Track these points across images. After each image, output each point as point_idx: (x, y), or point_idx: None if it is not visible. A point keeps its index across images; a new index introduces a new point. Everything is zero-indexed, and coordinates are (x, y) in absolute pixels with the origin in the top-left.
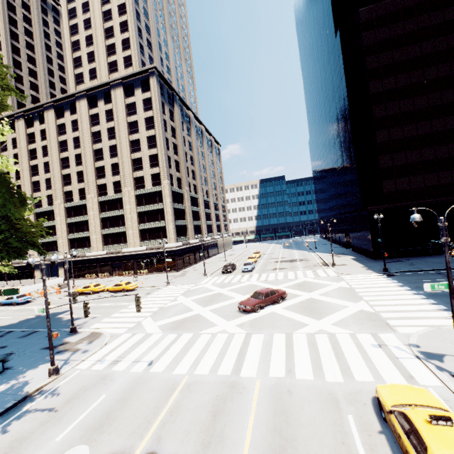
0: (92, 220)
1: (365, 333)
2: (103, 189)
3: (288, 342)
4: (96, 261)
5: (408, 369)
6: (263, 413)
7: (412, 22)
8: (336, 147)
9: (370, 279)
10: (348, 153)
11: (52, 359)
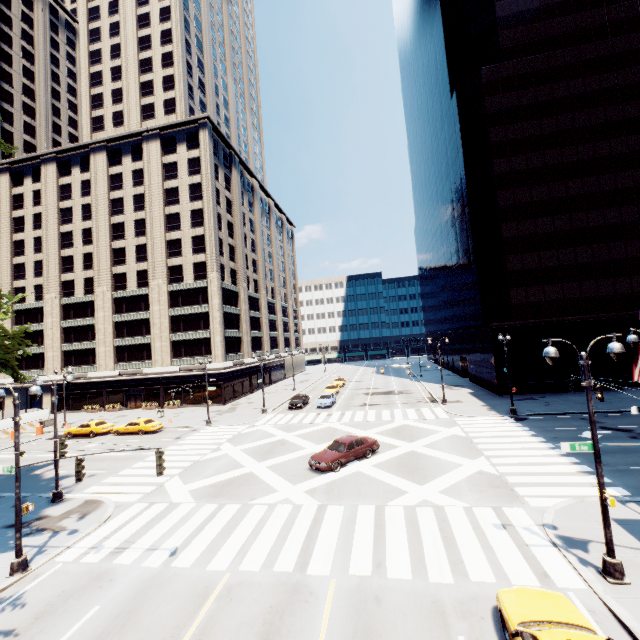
0: (101, 324)
1: (485, 507)
2: (121, 280)
3: (378, 519)
4: (102, 385)
5: (542, 562)
6: (338, 635)
7: (546, 89)
8: (450, 240)
9: (493, 424)
10: (466, 249)
11: (18, 546)
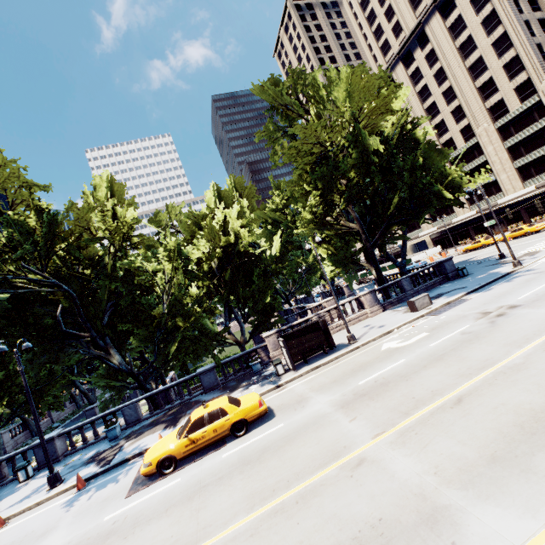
0: None
1: None
2: (448, 145)
3: None
4: (465, 225)
5: None
6: None
7: None
8: None
9: None
10: None
11: (512, 255)
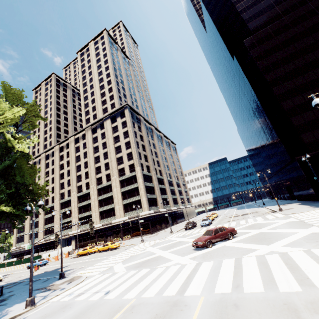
0: (93, 202)
1: None
2: (100, 180)
3: (237, 264)
4: (95, 232)
5: None
6: None
7: (282, 36)
8: (256, 124)
9: (318, 212)
10: (265, 124)
11: (30, 290)
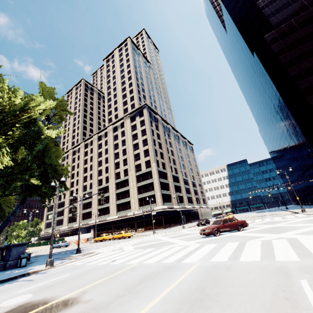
0: (111, 195)
1: None
2: (118, 175)
3: (240, 245)
4: (112, 223)
5: None
6: (190, 280)
7: (308, 27)
8: (278, 122)
9: None
10: (288, 121)
11: (50, 252)
